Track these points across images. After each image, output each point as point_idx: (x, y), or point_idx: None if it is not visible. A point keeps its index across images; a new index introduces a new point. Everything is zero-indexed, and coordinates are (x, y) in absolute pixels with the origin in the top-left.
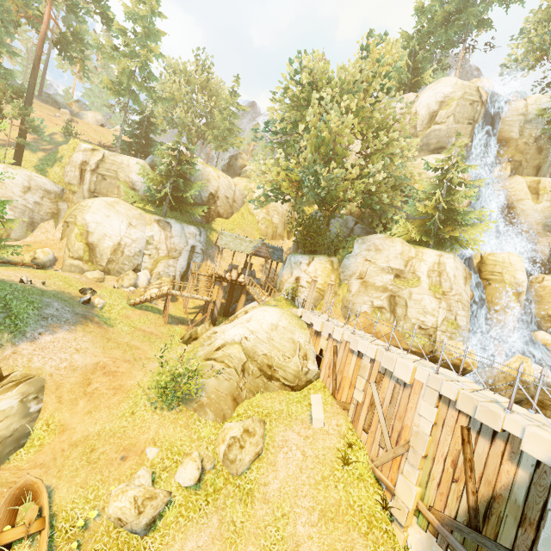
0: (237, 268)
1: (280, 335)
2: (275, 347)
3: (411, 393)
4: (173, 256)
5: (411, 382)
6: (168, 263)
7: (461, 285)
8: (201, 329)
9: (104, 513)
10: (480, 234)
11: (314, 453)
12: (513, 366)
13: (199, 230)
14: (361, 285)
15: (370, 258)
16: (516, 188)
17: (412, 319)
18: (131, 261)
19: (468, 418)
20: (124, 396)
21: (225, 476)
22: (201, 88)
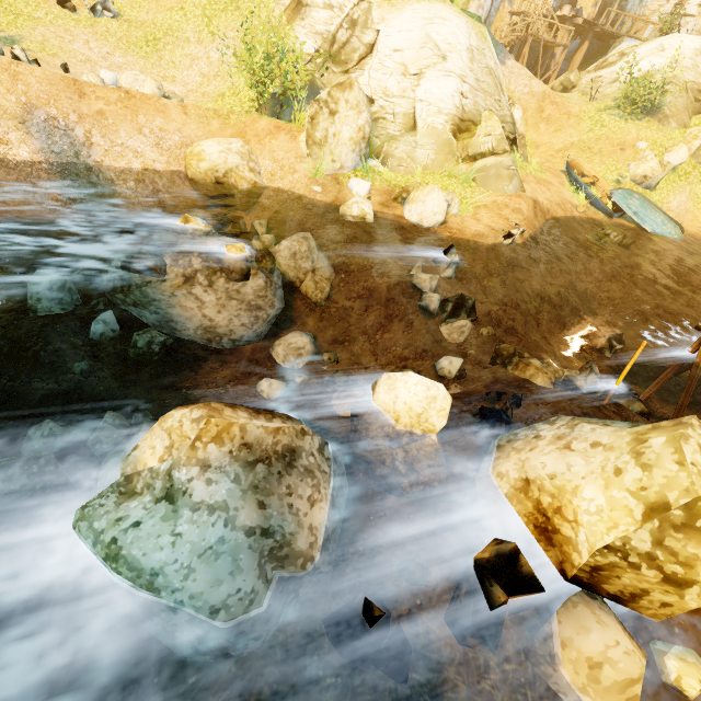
0: (566, 3)
1: None
2: None
3: None
4: None
5: None
6: (479, 2)
7: None
8: (574, 77)
9: (627, 177)
10: None
11: None
12: None
13: None
14: None
15: None
16: None
17: None
18: None
19: None
20: (577, 119)
21: (693, 165)
22: None
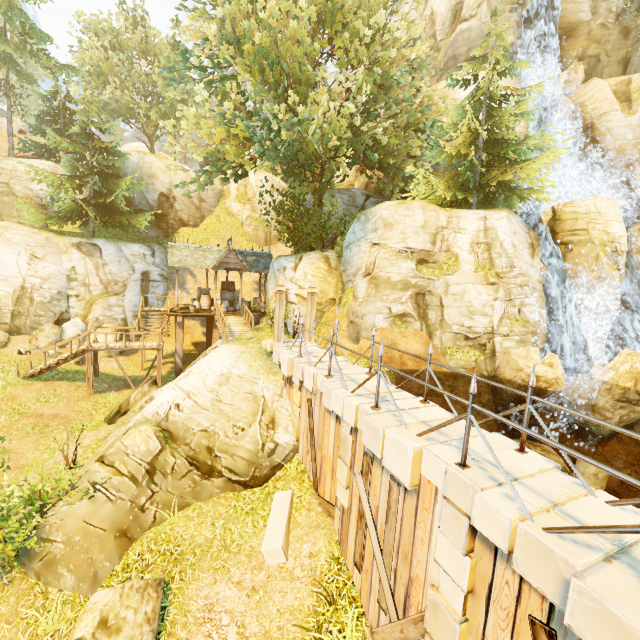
0: (208, 292)
1: (232, 391)
2: (223, 413)
3: (419, 508)
4: (115, 291)
5: (414, 484)
6: (108, 303)
7: (526, 257)
8: (136, 395)
9: None
10: (547, 169)
11: (263, 626)
12: (621, 370)
13: (149, 248)
14: (369, 285)
15: (379, 241)
16: (595, 97)
17: (454, 325)
18: (48, 309)
19: (548, 603)
20: None
21: None
22: (143, 53)
